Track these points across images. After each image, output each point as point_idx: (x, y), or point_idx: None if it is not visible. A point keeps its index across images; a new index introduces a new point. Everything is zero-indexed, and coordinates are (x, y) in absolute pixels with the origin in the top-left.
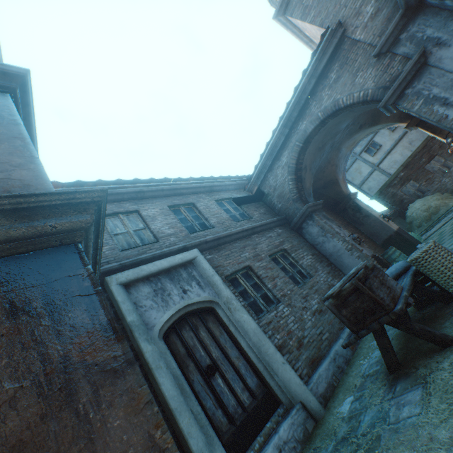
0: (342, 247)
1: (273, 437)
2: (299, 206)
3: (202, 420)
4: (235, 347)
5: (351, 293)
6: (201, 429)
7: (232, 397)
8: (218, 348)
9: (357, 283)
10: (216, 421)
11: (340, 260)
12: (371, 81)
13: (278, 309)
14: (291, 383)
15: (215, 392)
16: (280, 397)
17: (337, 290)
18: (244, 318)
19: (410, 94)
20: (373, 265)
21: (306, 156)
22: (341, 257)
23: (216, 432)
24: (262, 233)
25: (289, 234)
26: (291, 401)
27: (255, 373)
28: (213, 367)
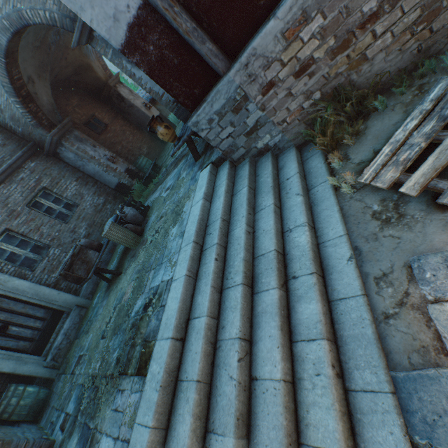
0: (101, 169)
1: (61, 331)
2: (43, 133)
3: (9, 356)
4: (19, 302)
5: (67, 274)
6: (10, 360)
7: (28, 330)
8: (4, 312)
9: (66, 272)
10: (22, 347)
11: (103, 178)
12: (52, 1)
13: (50, 255)
14: (68, 300)
15: (14, 336)
16: (63, 309)
17: (59, 275)
18: (17, 283)
19: (100, 39)
20: (80, 247)
21: (23, 65)
22: (103, 176)
23: (24, 351)
24: (10, 179)
25: (47, 164)
26: (70, 308)
27: (42, 307)
28: (5, 325)
